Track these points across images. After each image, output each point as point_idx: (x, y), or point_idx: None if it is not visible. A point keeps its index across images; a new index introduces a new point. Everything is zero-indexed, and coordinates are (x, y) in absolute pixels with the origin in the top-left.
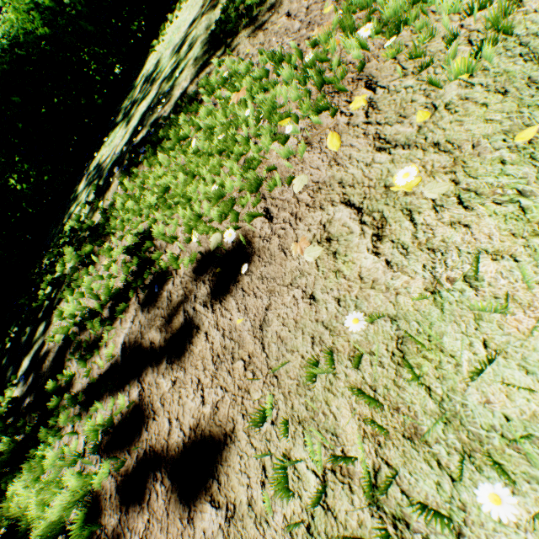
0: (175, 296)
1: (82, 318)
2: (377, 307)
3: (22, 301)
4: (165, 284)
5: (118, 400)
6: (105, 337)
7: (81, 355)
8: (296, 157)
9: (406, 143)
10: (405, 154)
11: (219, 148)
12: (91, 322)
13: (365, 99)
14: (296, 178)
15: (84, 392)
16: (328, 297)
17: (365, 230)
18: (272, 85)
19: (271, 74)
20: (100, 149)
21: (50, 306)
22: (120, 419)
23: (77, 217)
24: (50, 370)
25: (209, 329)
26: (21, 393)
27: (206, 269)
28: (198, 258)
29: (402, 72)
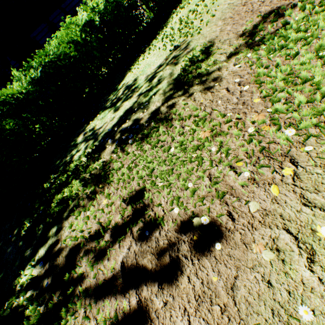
0: (162, 243)
1: (90, 235)
2: (317, 306)
3: (36, 205)
4: (153, 231)
5: (123, 304)
6: (108, 254)
7: (90, 261)
8: (248, 188)
9: (321, 207)
10: (321, 214)
11: (191, 159)
12: (97, 240)
13: (291, 170)
14: (251, 202)
15: (94, 290)
16: (281, 287)
17: (301, 252)
18: (225, 134)
19: (221, 124)
20: (93, 119)
21: (60, 216)
22: (122, 317)
23: (80, 161)
24: (63, 263)
25: (190, 275)
26: (39, 273)
27: (185, 233)
28: (178, 223)
29: (313, 162)
